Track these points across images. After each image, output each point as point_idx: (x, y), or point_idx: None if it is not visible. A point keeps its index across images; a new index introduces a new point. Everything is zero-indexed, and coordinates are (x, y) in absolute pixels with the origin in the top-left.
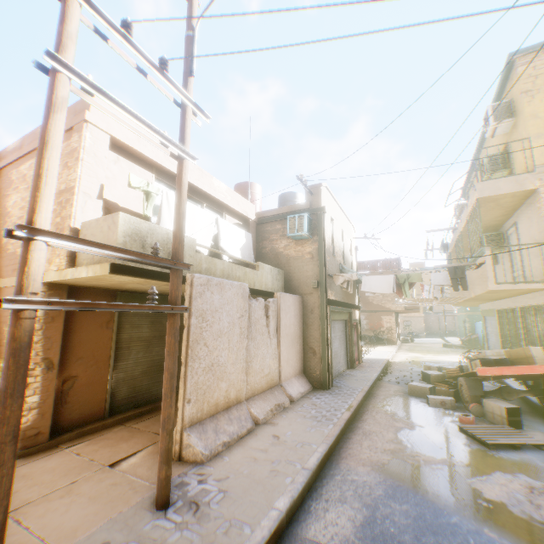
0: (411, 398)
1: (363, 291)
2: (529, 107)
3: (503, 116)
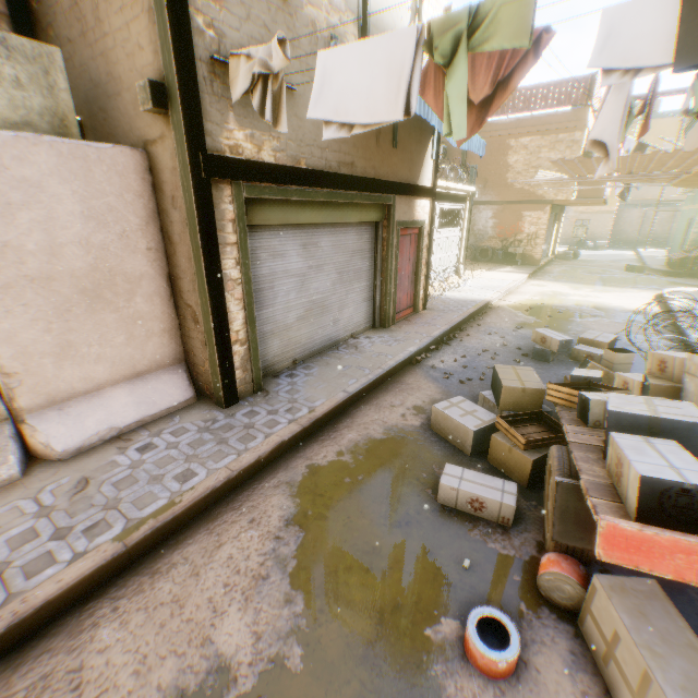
0: (424, 446)
1: (499, 162)
2: None
3: None
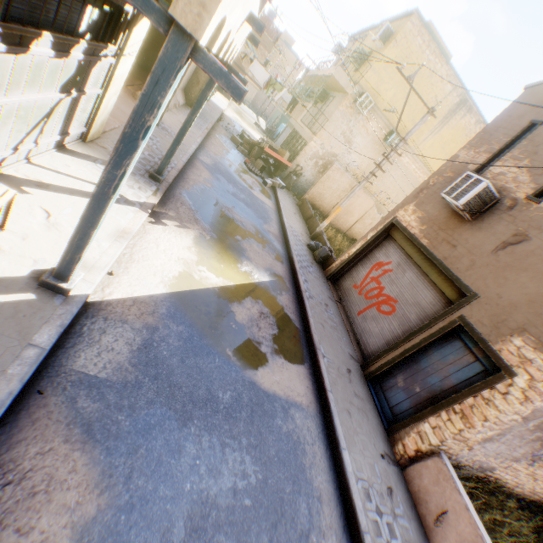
0: (231, 142)
1: None
2: (388, 53)
3: (383, 40)
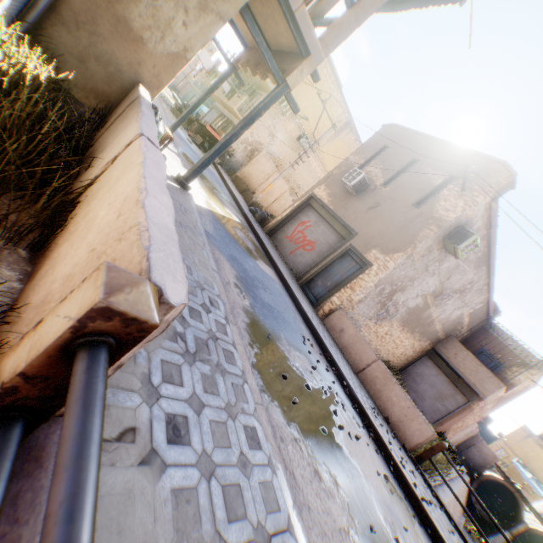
0: (172, 113)
1: None
2: None
3: None
